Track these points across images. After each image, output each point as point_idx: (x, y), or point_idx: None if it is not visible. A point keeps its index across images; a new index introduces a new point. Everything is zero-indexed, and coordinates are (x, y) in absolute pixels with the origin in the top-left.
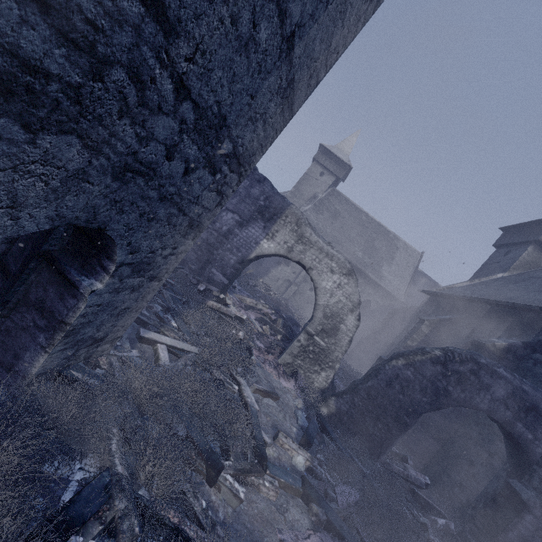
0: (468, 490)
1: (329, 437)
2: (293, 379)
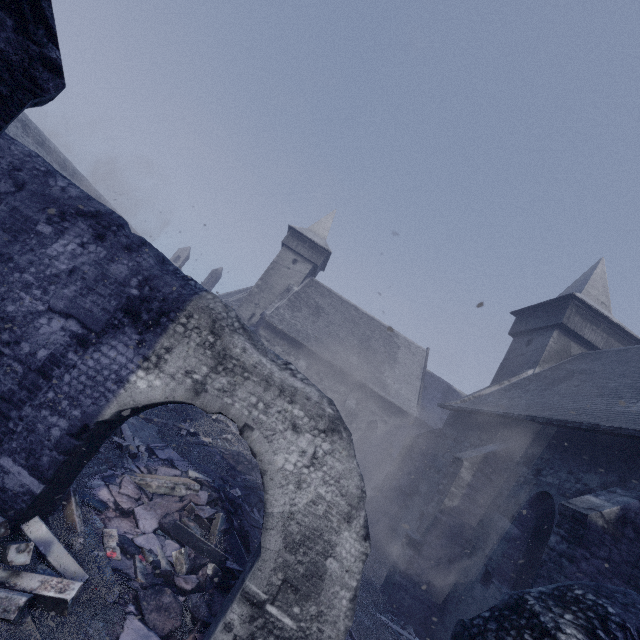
0: None
1: None
2: None
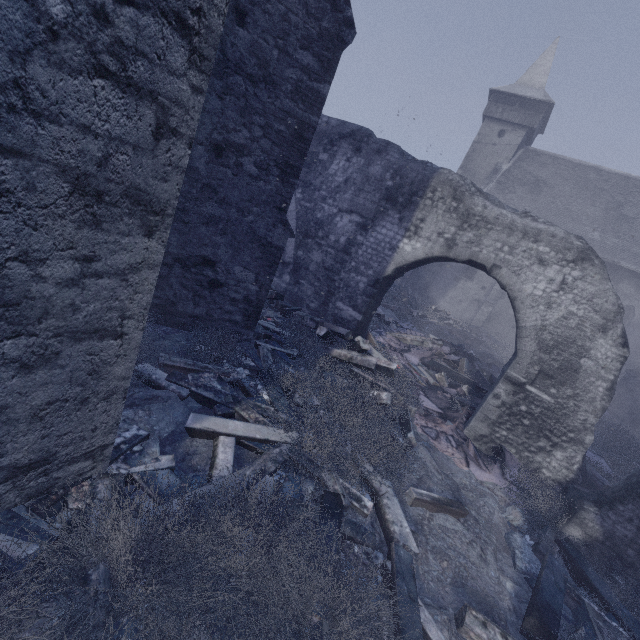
0: None
1: (598, 599)
2: (496, 466)
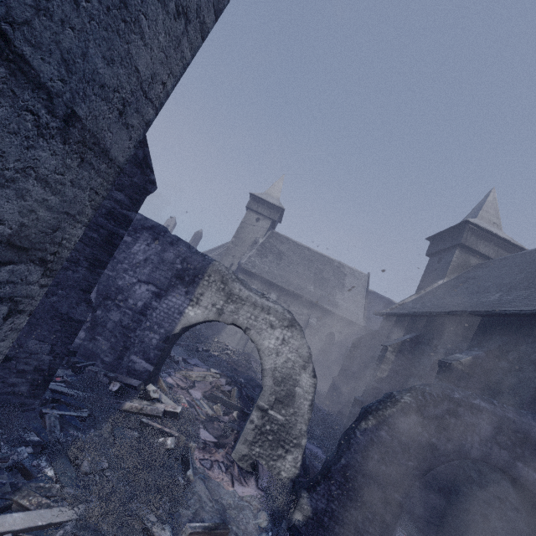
0: None
1: None
2: (253, 479)
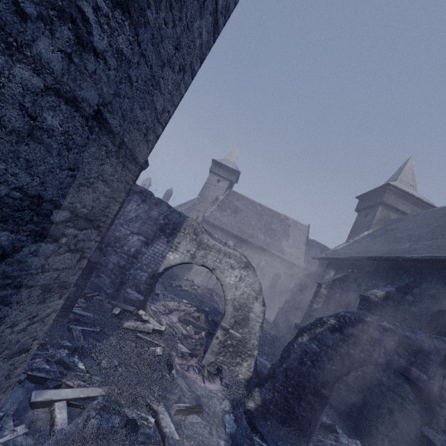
0: (396, 440)
1: (260, 435)
2: (218, 379)
